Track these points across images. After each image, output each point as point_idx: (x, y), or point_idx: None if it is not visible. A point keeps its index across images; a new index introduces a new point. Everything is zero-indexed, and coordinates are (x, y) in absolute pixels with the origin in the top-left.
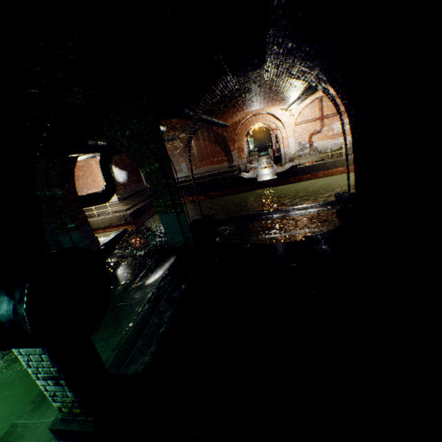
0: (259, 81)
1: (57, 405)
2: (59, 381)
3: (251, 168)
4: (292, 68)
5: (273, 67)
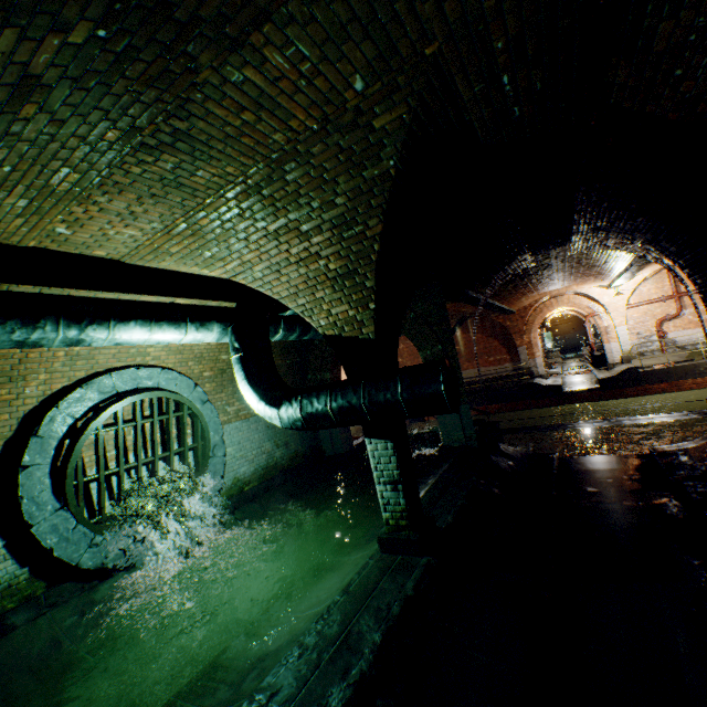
0: (562, 256)
1: (386, 515)
2: (397, 486)
3: (550, 374)
4: (606, 241)
5: (581, 241)
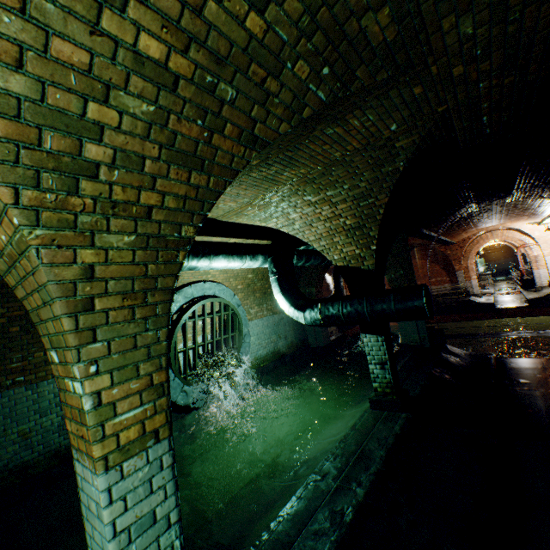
0: (501, 203)
1: (375, 385)
2: (384, 366)
3: (483, 293)
4: (541, 193)
5: (519, 193)
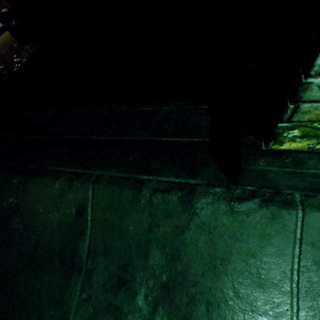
0: None
1: None
2: None
3: None
4: None
5: None
